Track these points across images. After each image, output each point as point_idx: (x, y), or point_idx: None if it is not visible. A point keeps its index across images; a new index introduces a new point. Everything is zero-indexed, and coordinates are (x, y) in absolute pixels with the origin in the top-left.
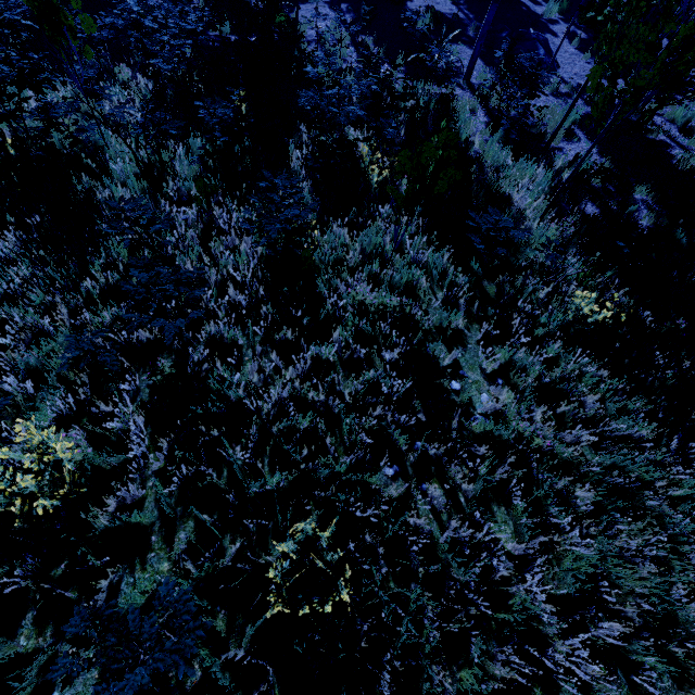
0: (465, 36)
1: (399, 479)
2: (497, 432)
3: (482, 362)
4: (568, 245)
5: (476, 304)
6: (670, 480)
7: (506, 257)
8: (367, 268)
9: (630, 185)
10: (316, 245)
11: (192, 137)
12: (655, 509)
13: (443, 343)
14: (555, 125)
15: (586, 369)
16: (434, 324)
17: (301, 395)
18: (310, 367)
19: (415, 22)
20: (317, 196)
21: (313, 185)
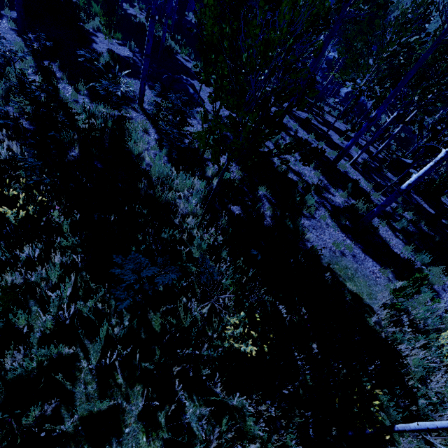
0: (139, 74)
1: None
2: None
3: None
4: (220, 252)
5: (137, 355)
6: None
7: None
8: None
9: (255, 185)
10: None
11: None
12: None
13: (90, 447)
14: None
15: (248, 407)
16: (81, 413)
17: None
18: None
19: (97, 58)
20: None
21: None
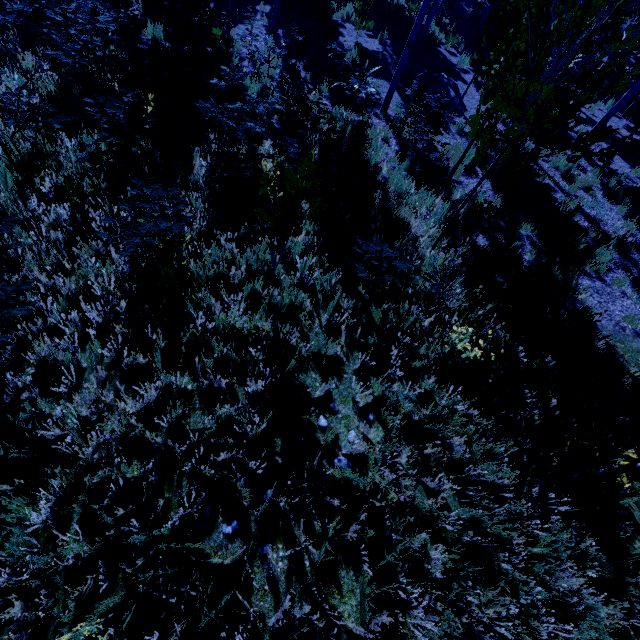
0: (387, 73)
1: (237, 538)
2: (354, 482)
3: (356, 394)
4: (455, 276)
5: (359, 330)
6: (528, 534)
7: (395, 284)
8: (248, 287)
9: (517, 221)
10: (202, 258)
11: (85, 133)
12: (509, 574)
13: (318, 372)
14: (457, 160)
15: (458, 407)
16: (313, 350)
17: (137, 434)
18: (161, 397)
19: (343, 54)
20: (215, 206)
21: (212, 194)
